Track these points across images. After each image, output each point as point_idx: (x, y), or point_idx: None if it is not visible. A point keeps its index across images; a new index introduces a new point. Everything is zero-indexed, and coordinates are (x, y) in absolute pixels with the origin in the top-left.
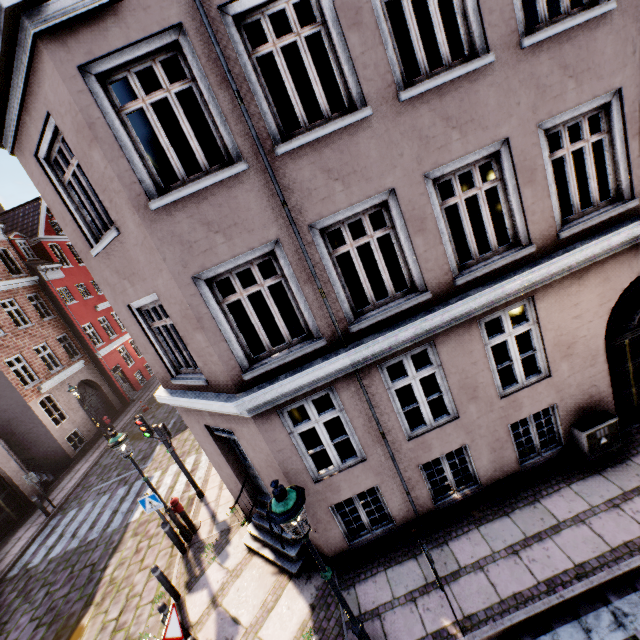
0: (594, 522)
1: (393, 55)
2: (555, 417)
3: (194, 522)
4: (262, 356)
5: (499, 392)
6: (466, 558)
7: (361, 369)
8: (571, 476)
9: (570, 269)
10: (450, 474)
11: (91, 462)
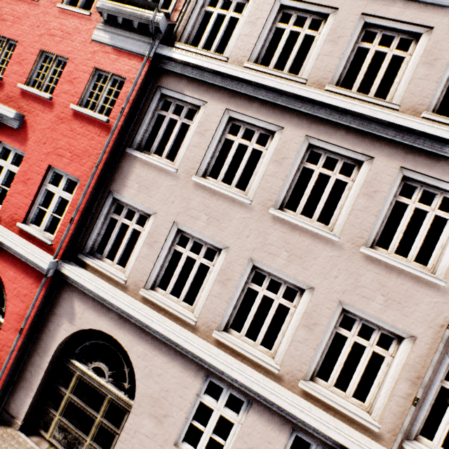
0: None
1: None
2: None
3: None
4: None
5: None
6: None
7: None
8: None
9: None
10: None
11: None
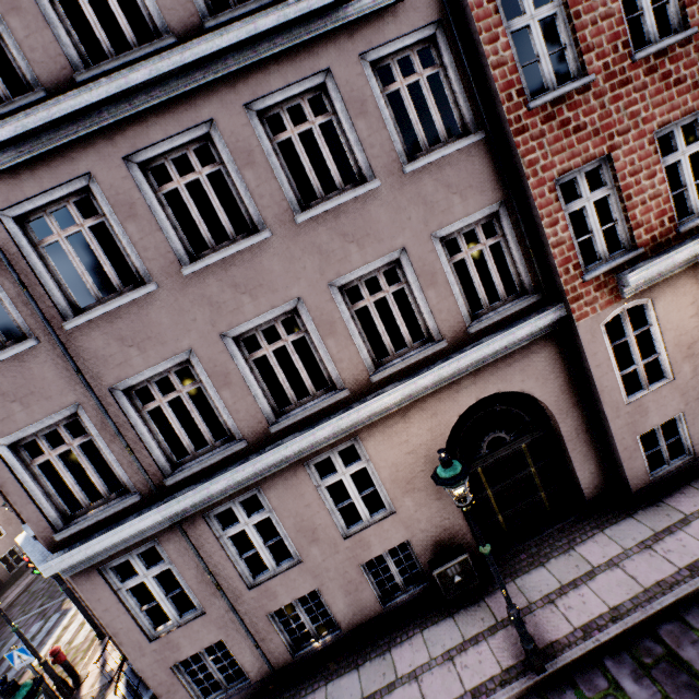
0: (425, 679)
1: (175, 236)
2: (414, 552)
3: (81, 673)
4: (80, 513)
5: (344, 531)
6: None
7: (185, 520)
8: (428, 619)
9: (389, 409)
10: (308, 620)
11: (21, 587)
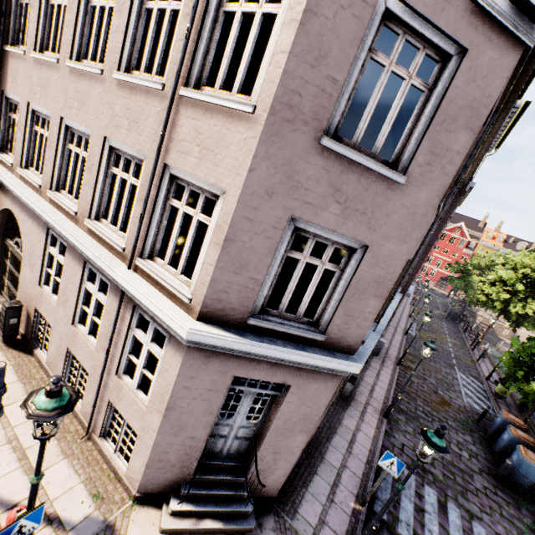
0: (362, 429)
1: None
2: None
3: None
4: None
5: None
6: (337, 463)
7: None
8: (343, 407)
9: None
10: None
11: None
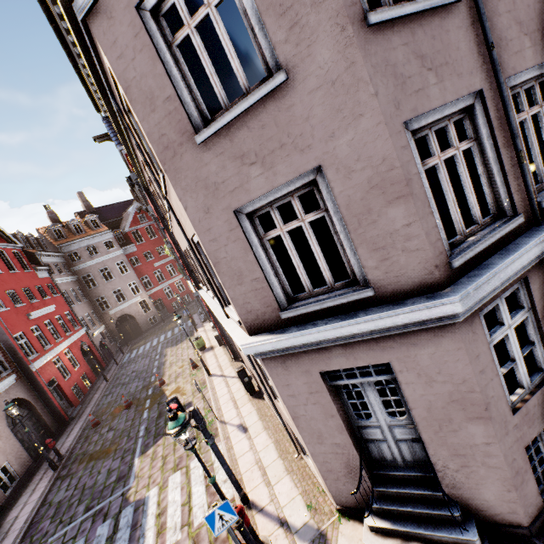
0: None
1: None
2: None
3: (260, 539)
4: (456, 241)
5: None
6: None
7: None
8: None
9: None
10: None
11: (34, 503)
